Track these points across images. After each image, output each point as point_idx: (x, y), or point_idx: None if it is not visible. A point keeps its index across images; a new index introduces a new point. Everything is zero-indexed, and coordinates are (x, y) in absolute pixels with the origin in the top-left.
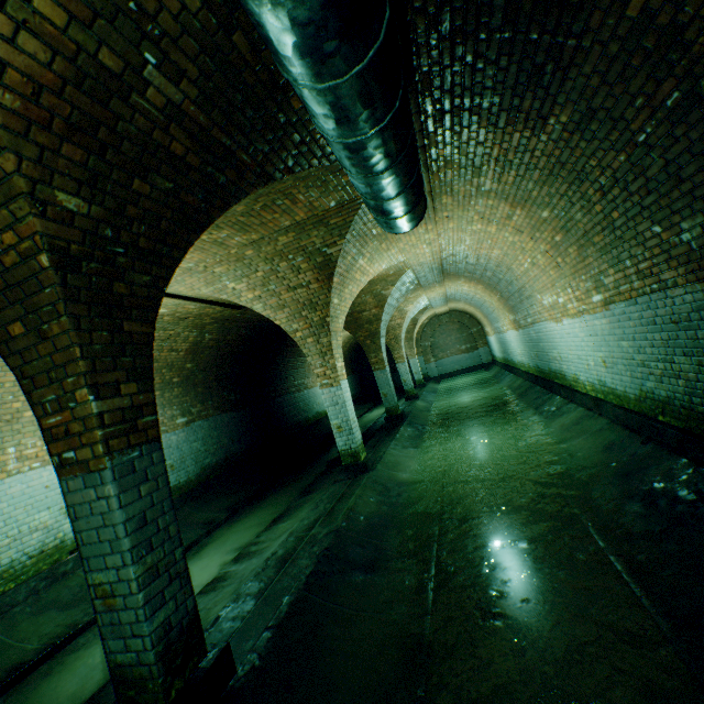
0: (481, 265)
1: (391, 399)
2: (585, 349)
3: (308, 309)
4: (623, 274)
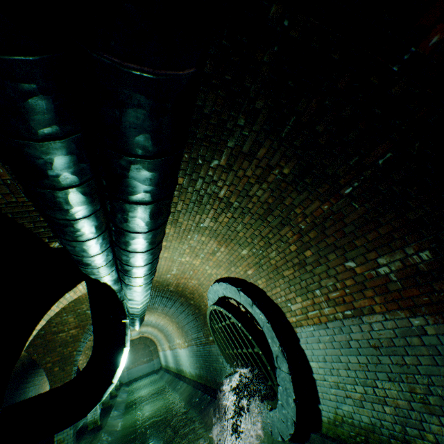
0: (157, 323)
1: (106, 396)
2: (186, 359)
3: (90, 349)
4: (189, 339)
